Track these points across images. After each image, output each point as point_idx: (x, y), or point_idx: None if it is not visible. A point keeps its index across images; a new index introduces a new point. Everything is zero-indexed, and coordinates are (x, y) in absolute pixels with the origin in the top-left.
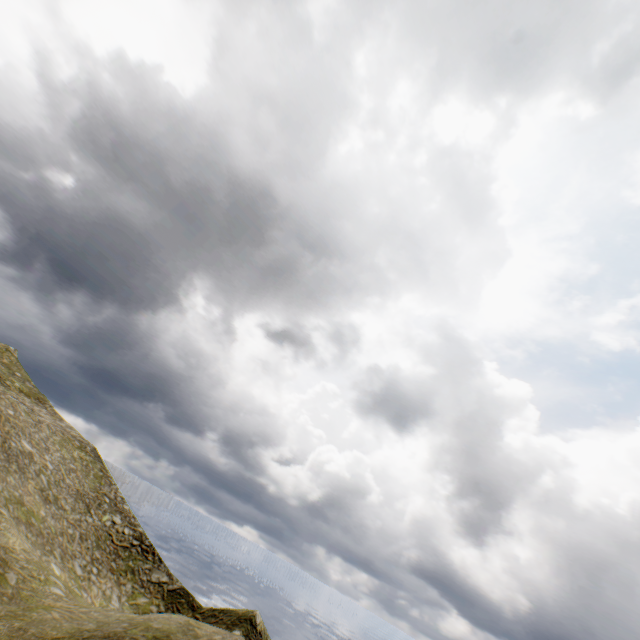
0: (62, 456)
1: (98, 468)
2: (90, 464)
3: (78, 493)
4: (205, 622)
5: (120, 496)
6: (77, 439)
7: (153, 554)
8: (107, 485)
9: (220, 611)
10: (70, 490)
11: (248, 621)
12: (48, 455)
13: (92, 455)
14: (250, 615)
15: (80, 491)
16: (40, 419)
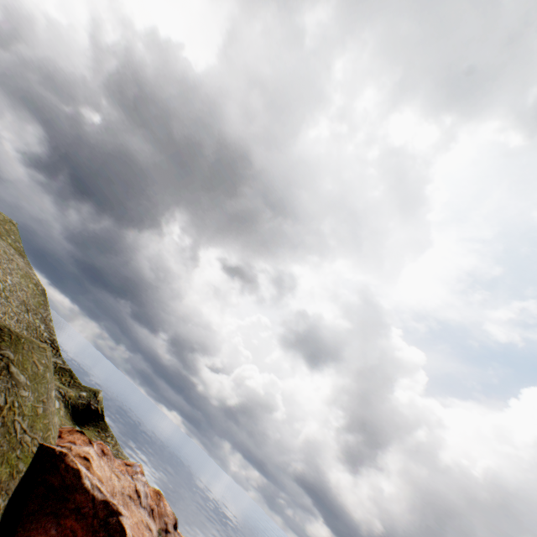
0: (19, 282)
1: (42, 299)
2: (37, 295)
3: (22, 303)
4: (71, 386)
5: (50, 318)
6: (35, 280)
7: (57, 351)
8: (44, 309)
9: (83, 386)
10: (17, 299)
11: (94, 392)
12: (10, 277)
13: (41, 292)
14: (97, 391)
15: (23, 303)
16: (13, 259)
